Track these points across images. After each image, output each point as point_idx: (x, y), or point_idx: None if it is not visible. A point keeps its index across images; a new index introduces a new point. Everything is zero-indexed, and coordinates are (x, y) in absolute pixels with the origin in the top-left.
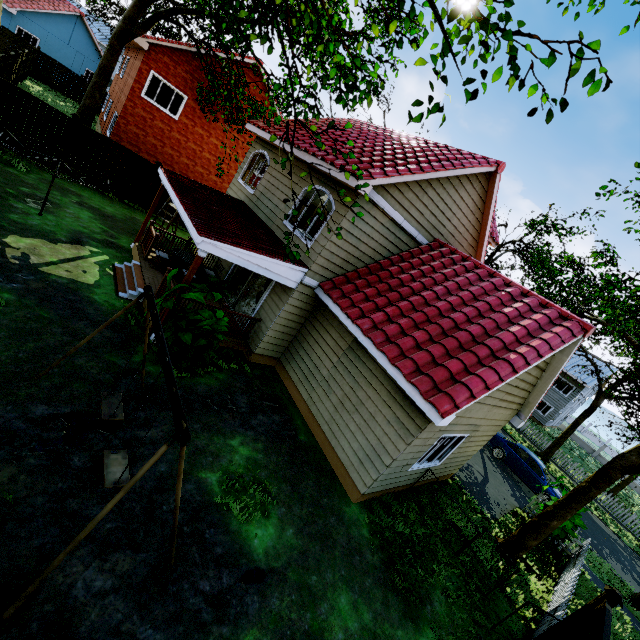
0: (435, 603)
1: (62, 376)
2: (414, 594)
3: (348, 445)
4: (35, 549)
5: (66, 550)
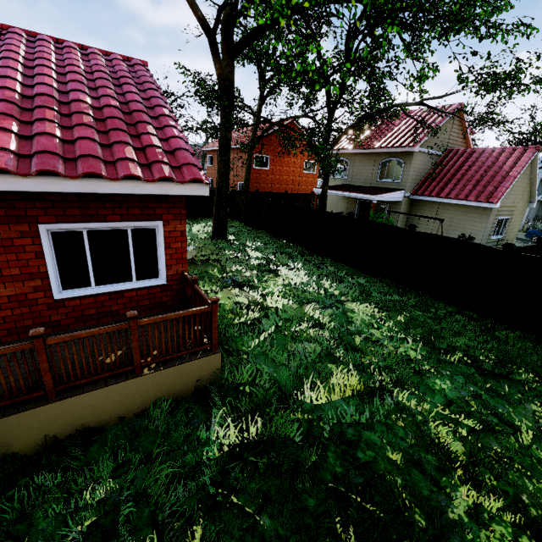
0: None
1: None
2: None
3: None
4: None
5: None
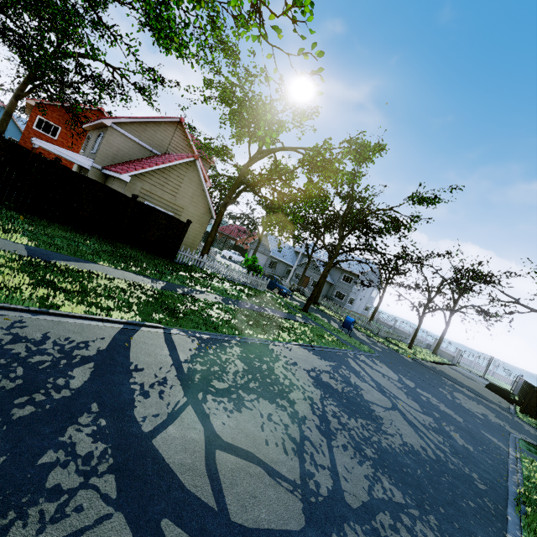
0: None
1: None
2: None
3: None
4: None
5: None
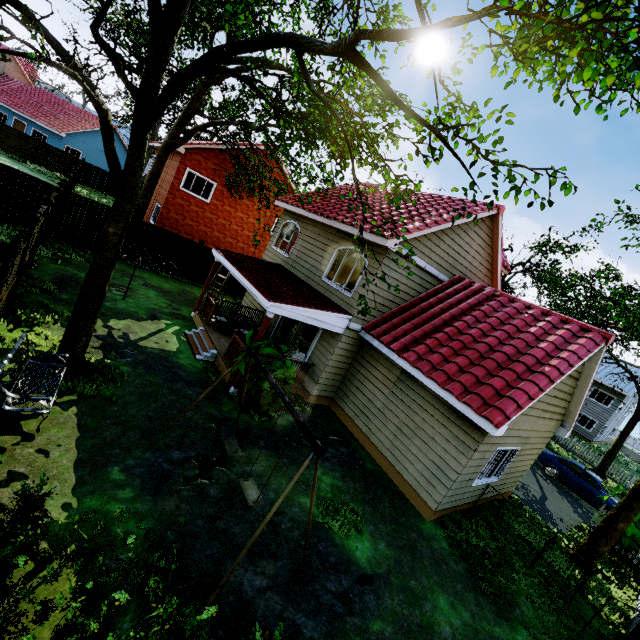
0: (522, 607)
1: (181, 427)
2: (501, 599)
3: (413, 467)
4: (209, 557)
5: (247, 546)
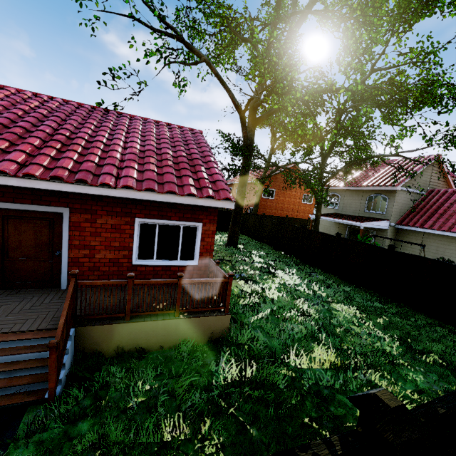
0: None
1: None
2: None
3: None
4: None
5: None
